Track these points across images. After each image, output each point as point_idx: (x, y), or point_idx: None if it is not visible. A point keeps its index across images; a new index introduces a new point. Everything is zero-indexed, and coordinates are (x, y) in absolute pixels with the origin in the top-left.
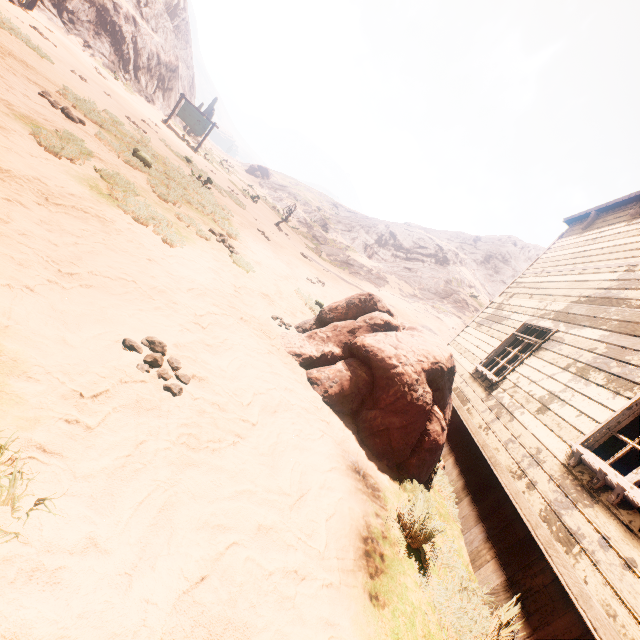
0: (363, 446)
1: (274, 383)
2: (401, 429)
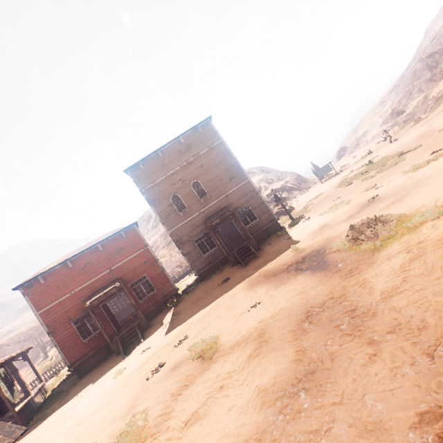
0: None
1: None
2: None
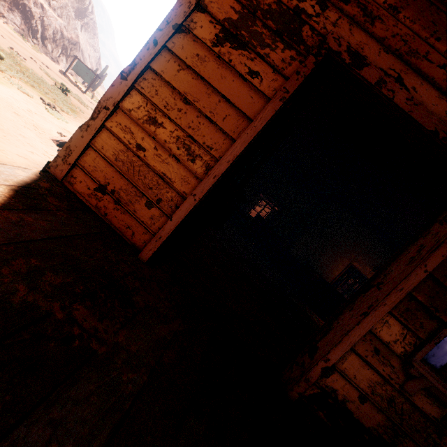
0: None
1: (10, 128)
2: None
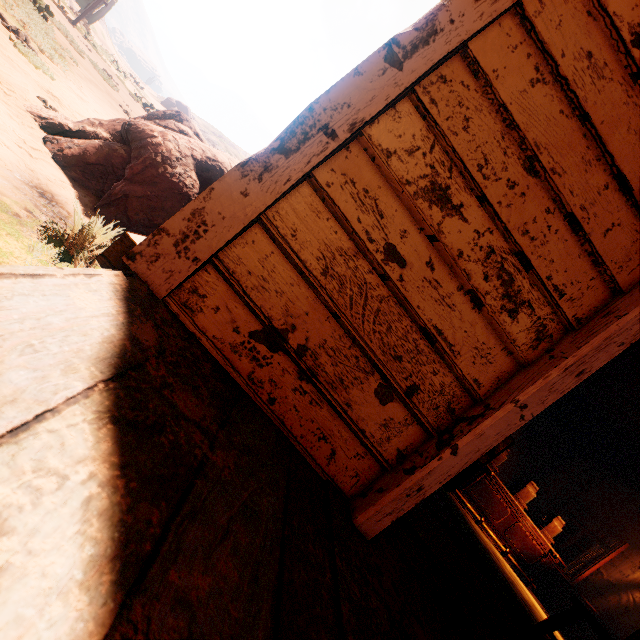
0: (91, 211)
1: None
2: (143, 199)
